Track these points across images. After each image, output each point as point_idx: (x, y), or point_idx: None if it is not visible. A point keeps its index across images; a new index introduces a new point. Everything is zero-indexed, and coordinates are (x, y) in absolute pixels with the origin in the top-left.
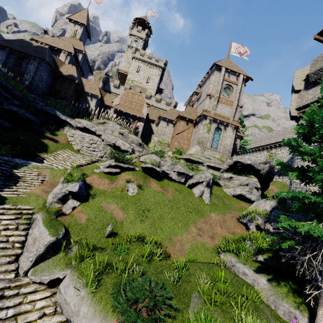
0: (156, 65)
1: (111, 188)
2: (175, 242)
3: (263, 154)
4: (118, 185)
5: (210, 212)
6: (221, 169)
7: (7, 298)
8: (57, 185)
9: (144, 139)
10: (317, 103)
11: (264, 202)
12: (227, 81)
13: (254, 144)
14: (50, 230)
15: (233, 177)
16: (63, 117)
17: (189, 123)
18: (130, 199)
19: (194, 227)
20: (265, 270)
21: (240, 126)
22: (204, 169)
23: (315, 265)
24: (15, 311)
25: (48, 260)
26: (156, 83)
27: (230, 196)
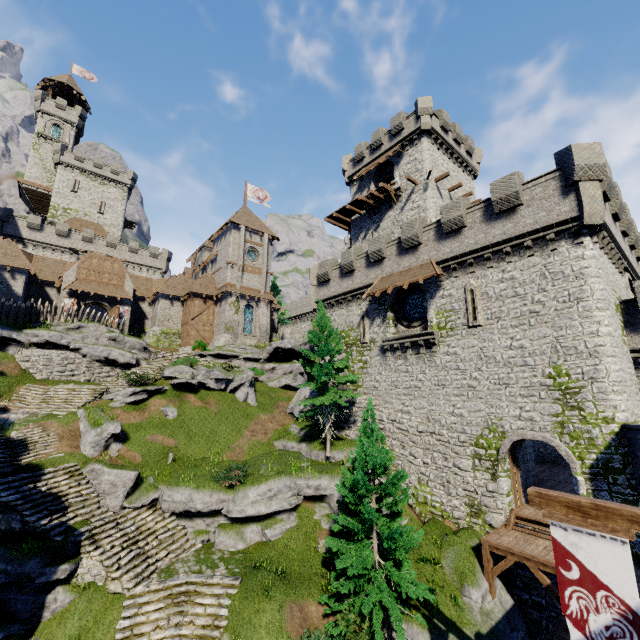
0: (114, 180)
1: (145, 419)
2: (234, 448)
3: (307, 324)
4: (152, 413)
5: (259, 413)
6: (261, 360)
7: (121, 524)
8: (85, 434)
9: (133, 331)
10: (326, 300)
11: (305, 388)
12: (250, 243)
13: (295, 311)
14: (126, 469)
15: (276, 367)
16: (4, 334)
17: (207, 301)
18: (174, 423)
19: (247, 431)
20: (305, 439)
21: (275, 300)
22: (241, 364)
23: (321, 420)
24: (136, 526)
25: (135, 493)
26: (120, 213)
27: (276, 389)
